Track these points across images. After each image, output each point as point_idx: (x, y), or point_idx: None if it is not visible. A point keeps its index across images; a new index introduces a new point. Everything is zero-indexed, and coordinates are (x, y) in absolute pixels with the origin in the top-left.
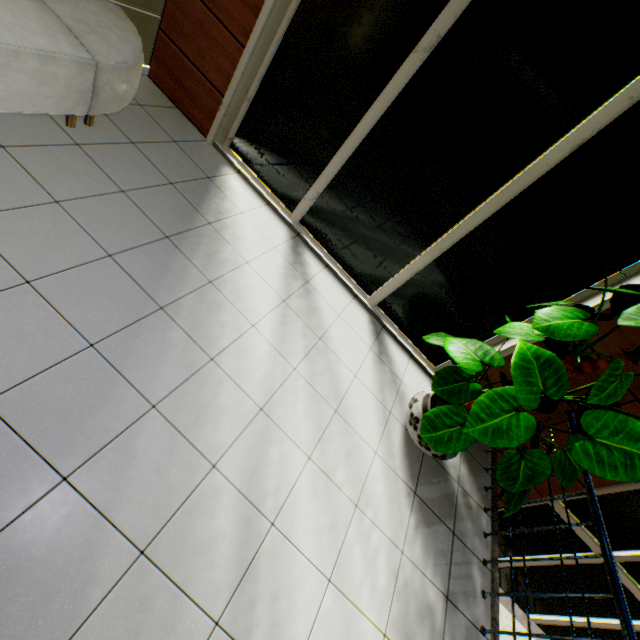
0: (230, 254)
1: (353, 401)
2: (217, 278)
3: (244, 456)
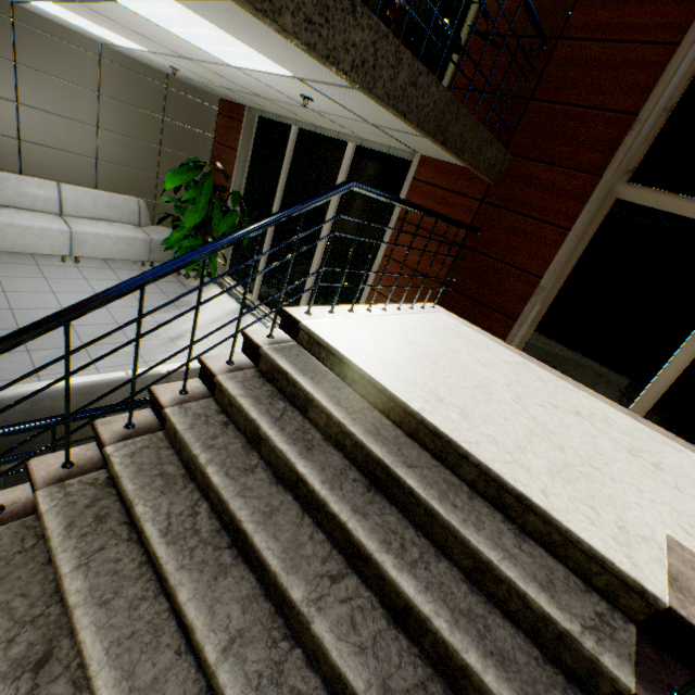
0: None
1: None
2: None
3: None
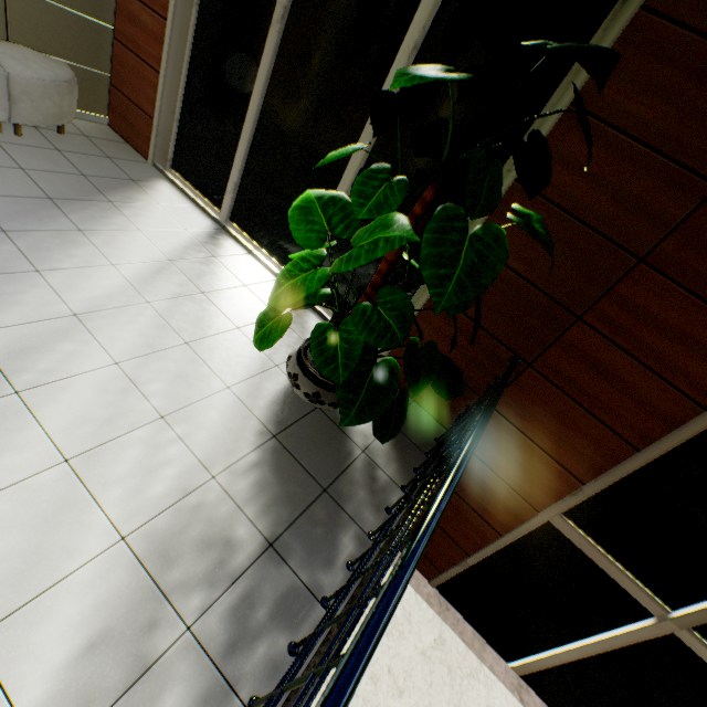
0: (121, 221)
1: (221, 343)
2: (91, 230)
3: (22, 338)
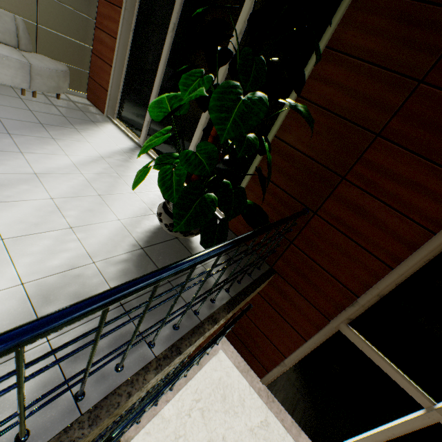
0: (79, 137)
1: (121, 198)
2: (60, 139)
3: None
